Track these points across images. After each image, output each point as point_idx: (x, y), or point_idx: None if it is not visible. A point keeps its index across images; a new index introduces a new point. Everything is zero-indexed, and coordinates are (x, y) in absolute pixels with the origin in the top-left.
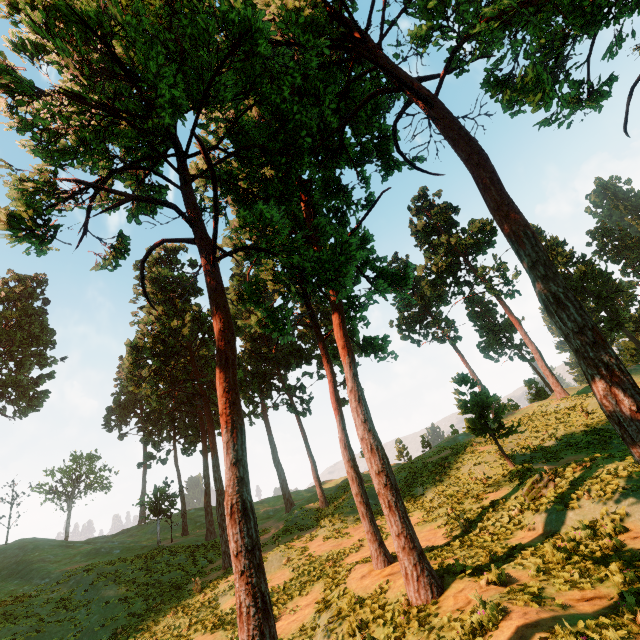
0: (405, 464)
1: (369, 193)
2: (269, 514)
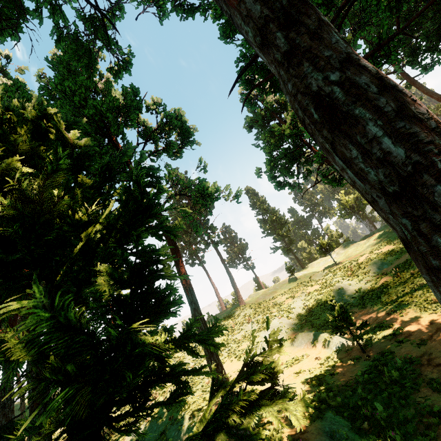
0: None
1: None
2: None
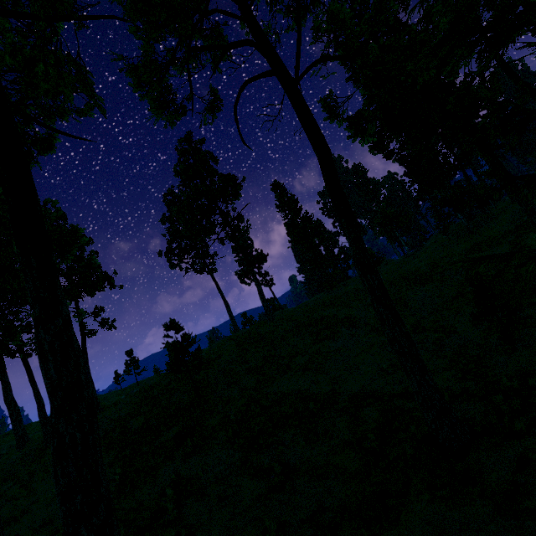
0: (145, 387)
1: (49, 134)
2: (1, 453)
